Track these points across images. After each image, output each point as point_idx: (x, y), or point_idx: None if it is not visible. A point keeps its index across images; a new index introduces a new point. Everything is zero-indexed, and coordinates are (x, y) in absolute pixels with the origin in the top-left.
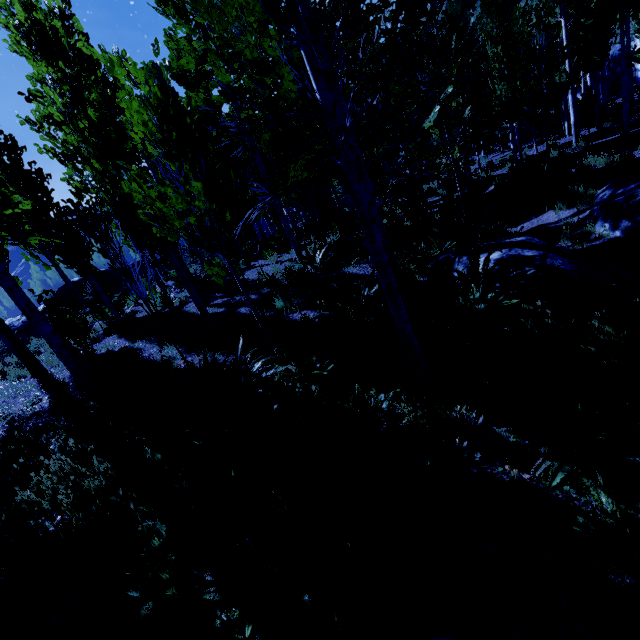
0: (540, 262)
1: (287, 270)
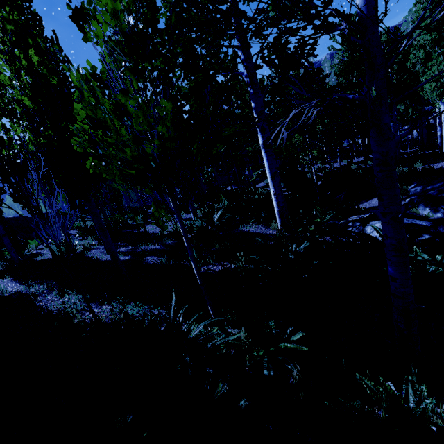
0: (434, 230)
1: (188, 226)
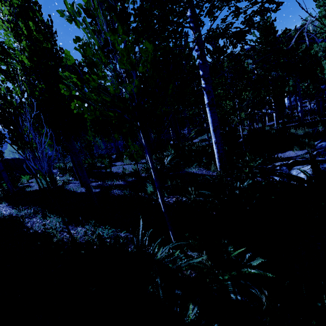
0: None
1: (145, 167)
